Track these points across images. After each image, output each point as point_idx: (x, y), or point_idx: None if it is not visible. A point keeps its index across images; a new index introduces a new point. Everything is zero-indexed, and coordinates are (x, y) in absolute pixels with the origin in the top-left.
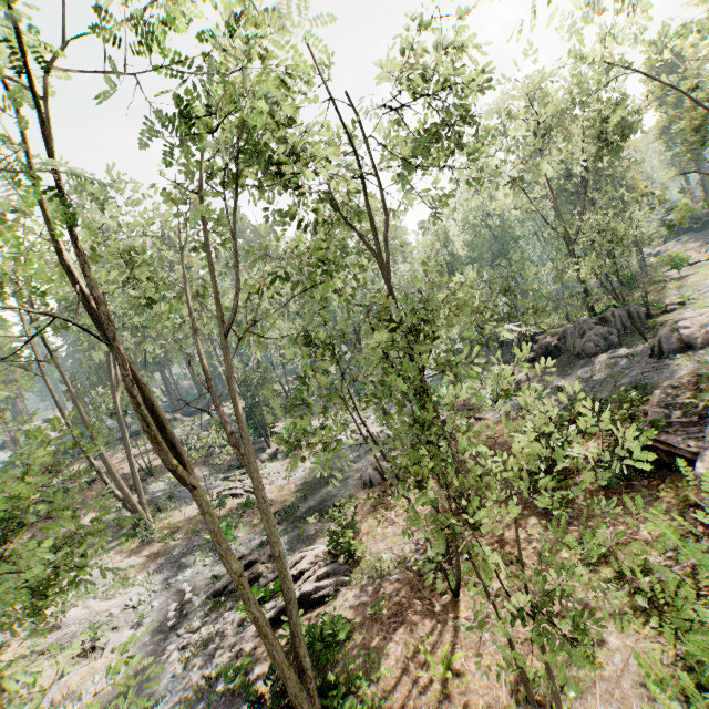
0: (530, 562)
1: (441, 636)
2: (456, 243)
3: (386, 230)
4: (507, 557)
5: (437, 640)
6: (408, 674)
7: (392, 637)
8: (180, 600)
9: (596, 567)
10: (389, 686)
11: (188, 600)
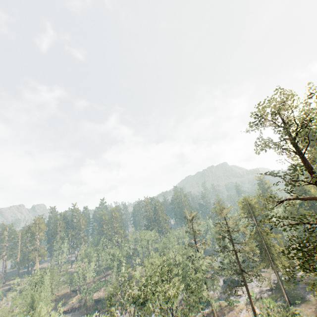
0: None
1: None
2: None
3: None
4: None
5: None
6: None
7: None
8: None
9: None
10: None
11: None
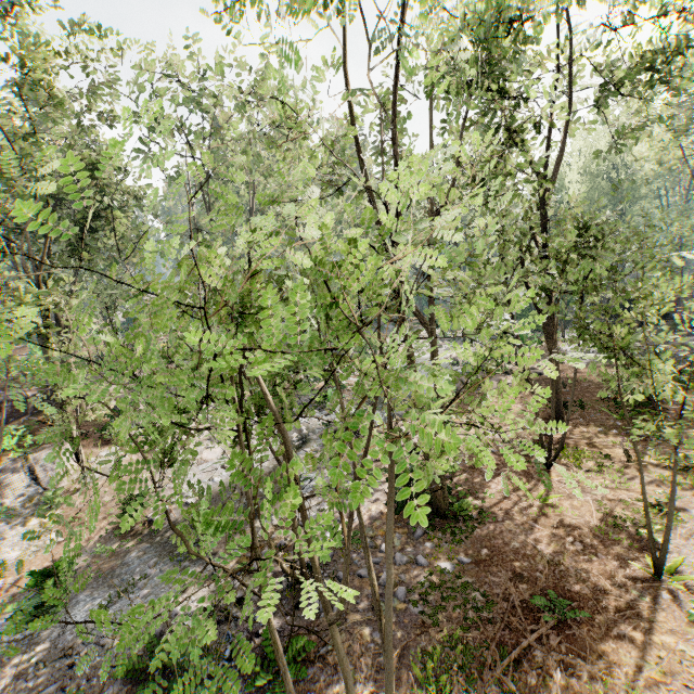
0: (617, 460)
1: (537, 486)
2: (571, 191)
3: (560, 155)
4: (596, 454)
5: (532, 488)
6: (509, 500)
7: (492, 480)
8: (299, 433)
9: (682, 473)
10: (493, 503)
11: (306, 434)
